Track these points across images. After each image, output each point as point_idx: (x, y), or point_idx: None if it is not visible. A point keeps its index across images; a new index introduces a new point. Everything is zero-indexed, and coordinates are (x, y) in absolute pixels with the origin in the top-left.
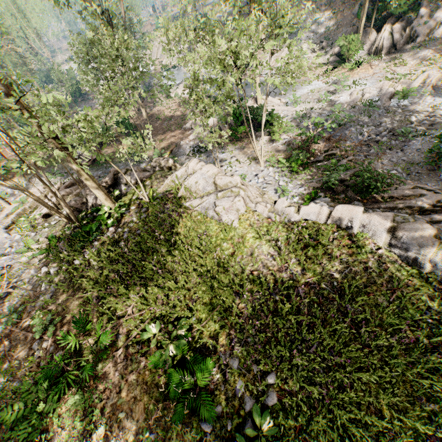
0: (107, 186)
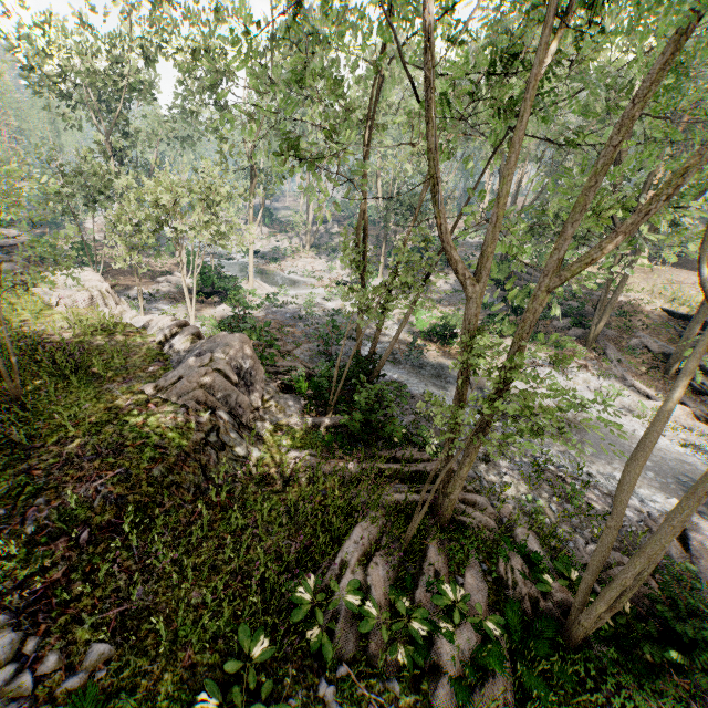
0: None
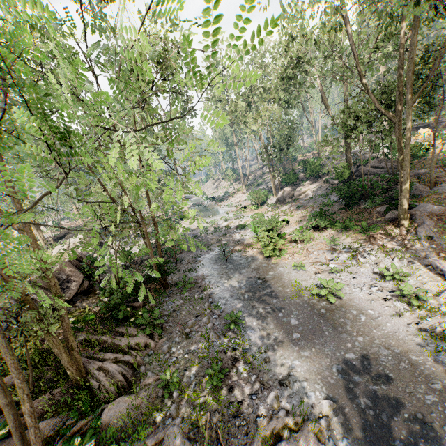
0: (58, 237)
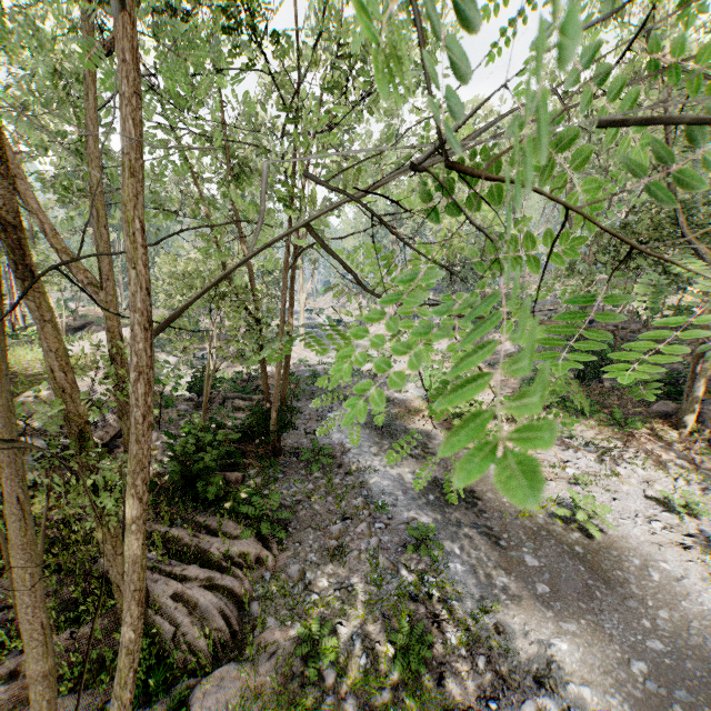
0: (73, 327)
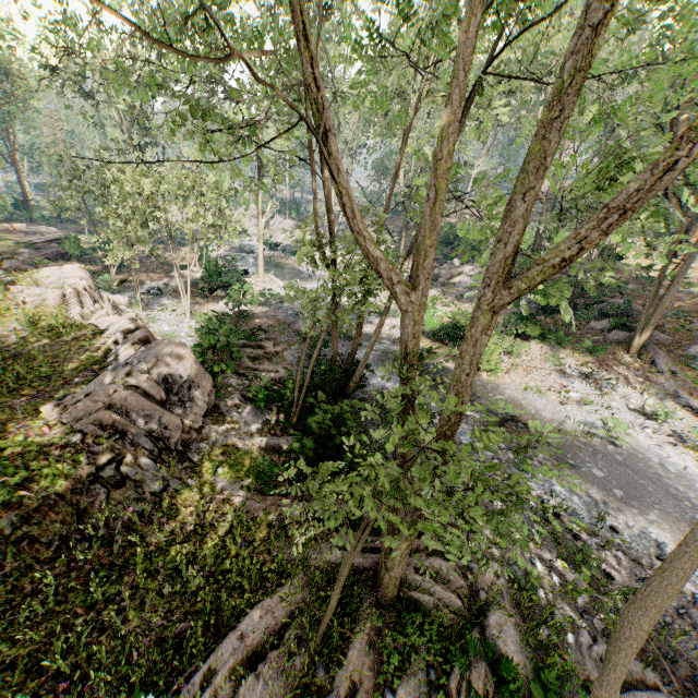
0: None
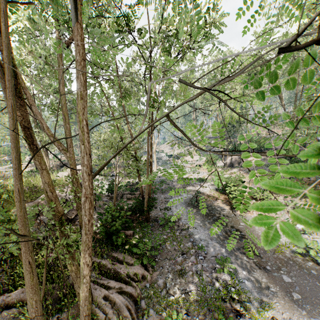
0: (59, 166)
